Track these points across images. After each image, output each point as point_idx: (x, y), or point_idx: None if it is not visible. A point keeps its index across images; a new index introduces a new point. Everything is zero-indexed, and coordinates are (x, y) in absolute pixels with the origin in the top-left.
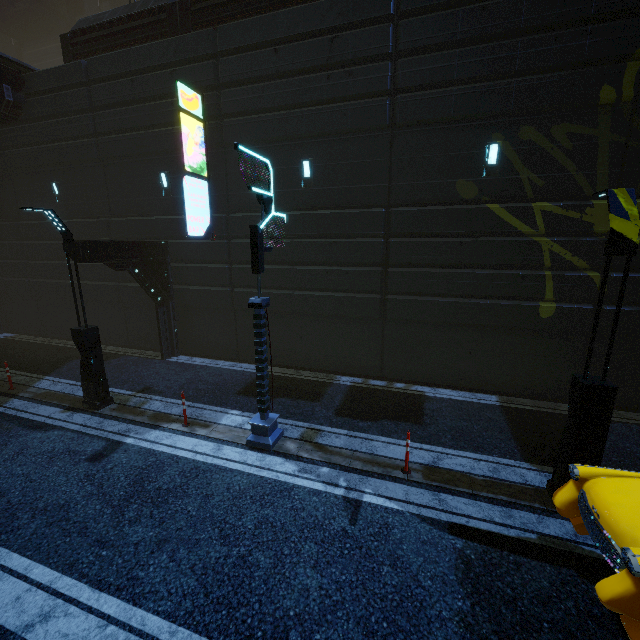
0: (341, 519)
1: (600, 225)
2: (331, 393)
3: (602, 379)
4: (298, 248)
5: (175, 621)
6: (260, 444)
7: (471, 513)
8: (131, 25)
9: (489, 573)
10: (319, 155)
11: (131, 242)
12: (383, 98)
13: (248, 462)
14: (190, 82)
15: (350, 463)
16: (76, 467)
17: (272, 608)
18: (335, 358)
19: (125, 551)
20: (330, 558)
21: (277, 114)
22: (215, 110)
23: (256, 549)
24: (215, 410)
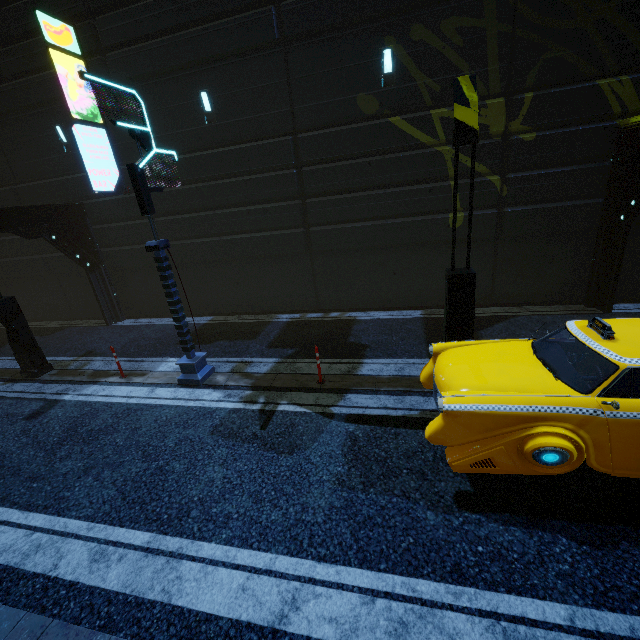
0: (254, 427)
1: (495, 126)
2: (268, 330)
3: (466, 269)
4: (215, 191)
5: (94, 521)
6: (190, 381)
7: (369, 404)
8: None
9: (370, 444)
10: (216, 84)
11: (38, 207)
12: (267, 8)
13: (178, 397)
14: (58, 11)
15: (272, 384)
16: (13, 426)
17: (180, 498)
18: (273, 298)
19: (54, 481)
20: (237, 456)
21: (161, 40)
22: (94, 43)
23: (173, 460)
24: (154, 361)
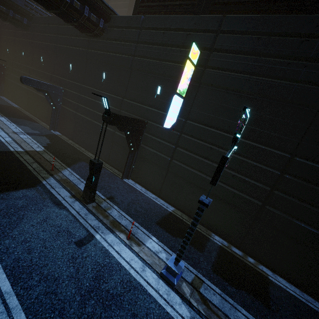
0: None
1: None
2: (209, 248)
3: None
4: (220, 155)
5: None
6: (168, 279)
7: None
8: (174, 3)
9: None
10: (258, 107)
11: (132, 118)
12: None
13: (160, 292)
14: (196, 42)
15: None
16: (68, 246)
17: None
18: (215, 222)
19: None
20: None
21: (242, 75)
22: (204, 62)
23: None
24: (144, 232)
